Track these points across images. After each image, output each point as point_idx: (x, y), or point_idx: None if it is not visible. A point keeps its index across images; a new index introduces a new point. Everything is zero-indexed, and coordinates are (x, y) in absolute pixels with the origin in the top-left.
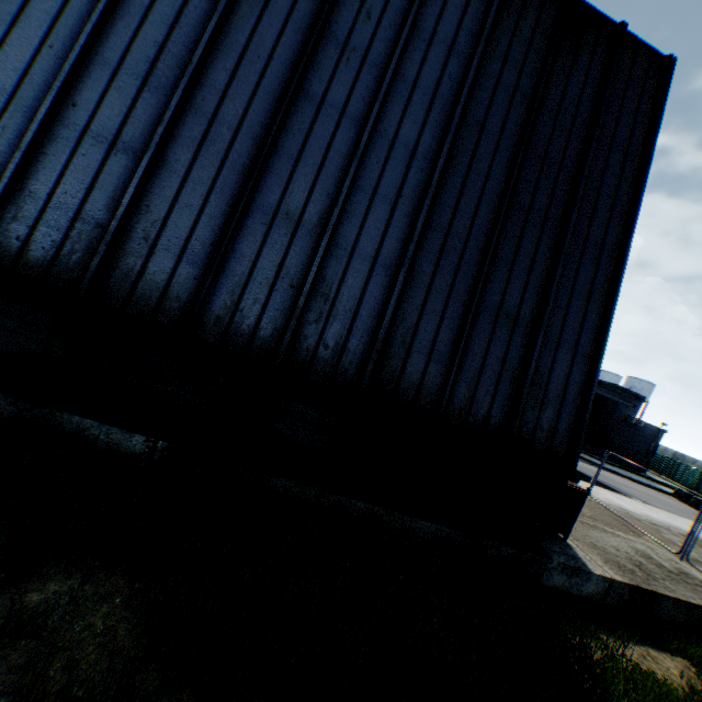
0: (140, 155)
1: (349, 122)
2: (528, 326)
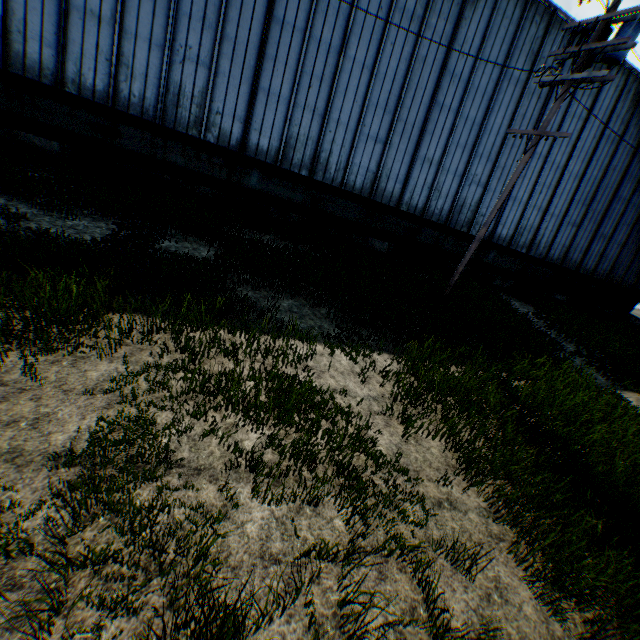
0: (577, 226)
1: (623, 202)
2: None
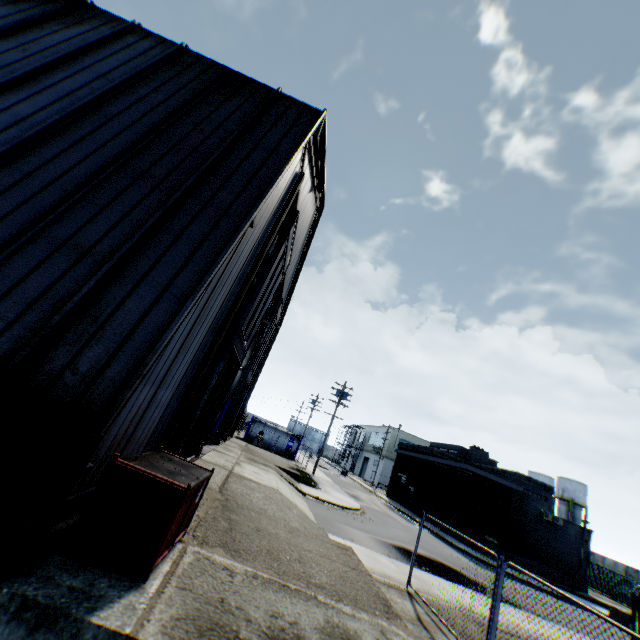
0: None
1: None
2: (103, 259)
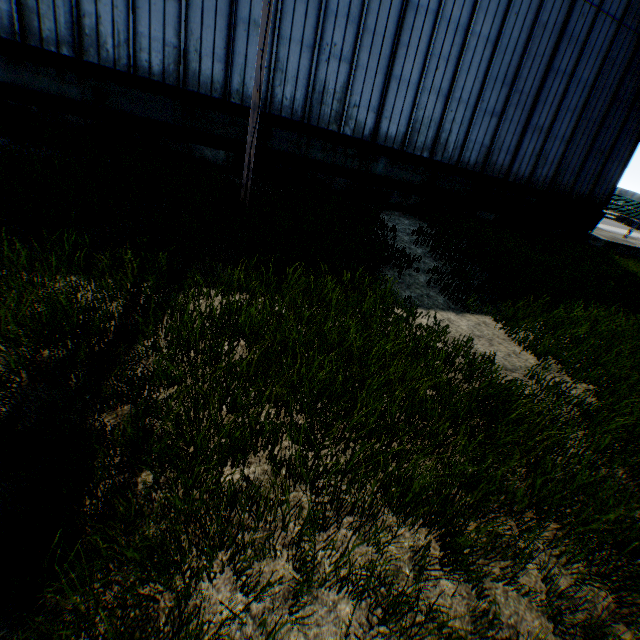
0: (499, 116)
1: (564, 78)
2: (606, 154)
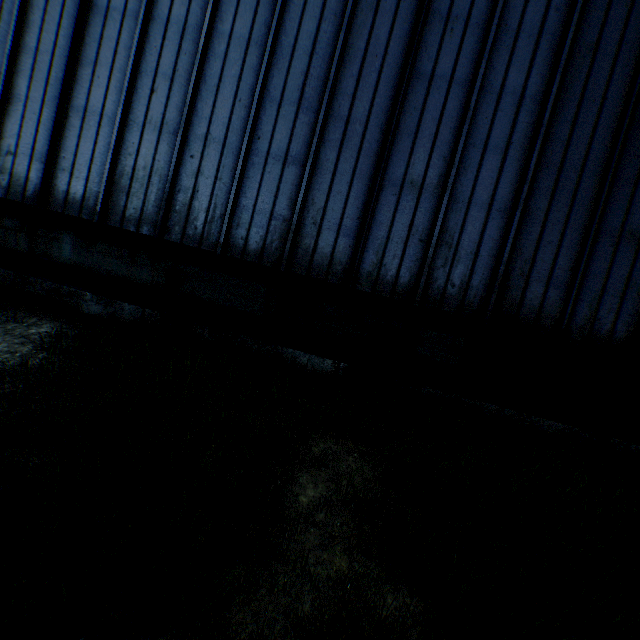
0: (303, 163)
1: (457, 88)
2: None
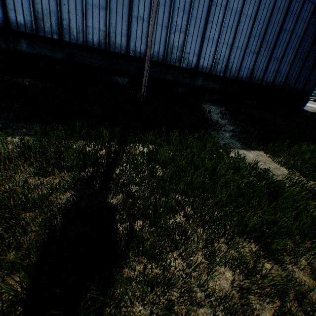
0: (257, 54)
1: (289, 33)
2: (310, 69)
